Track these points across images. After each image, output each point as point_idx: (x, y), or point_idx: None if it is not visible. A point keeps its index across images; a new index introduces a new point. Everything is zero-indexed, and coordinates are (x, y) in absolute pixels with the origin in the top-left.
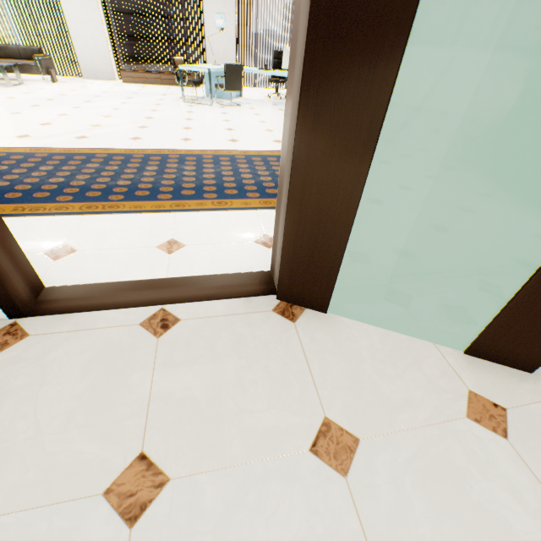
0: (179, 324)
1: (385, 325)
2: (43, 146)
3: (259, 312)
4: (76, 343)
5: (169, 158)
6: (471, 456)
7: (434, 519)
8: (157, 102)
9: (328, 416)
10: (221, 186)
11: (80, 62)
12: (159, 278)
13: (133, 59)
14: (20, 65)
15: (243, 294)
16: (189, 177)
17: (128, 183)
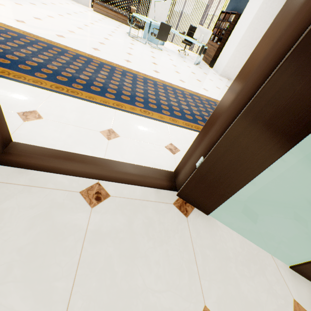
0: (109, 199)
1: (242, 233)
2: (33, 33)
3: (164, 203)
4: (27, 197)
5: (116, 70)
6: None
7: None
8: (113, 30)
9: (207, 305)
10: (146, 100)
11: None
12: (99, 157)
13: None
14: None
15: (154, 185)
16: (127, 87)
17: (87, 78)
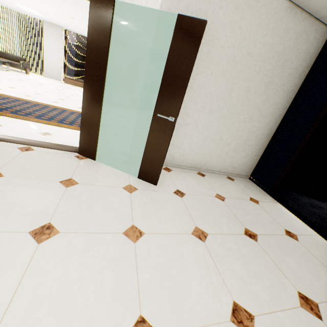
0: (33, 151)
1: (115, 167)
2: (6, 94)
3: (68, 155)
4: None
5: (66, 111)
6: (114, 193)
7: (88, 199)
8: (77, 93)
9: (72, 178)
10: None
11: (45, 69)
12: (34, 140)
13: (80, 76)
14: (11, 63)
15: (66, 150)
16: (71, 118)
17: (41, 114)
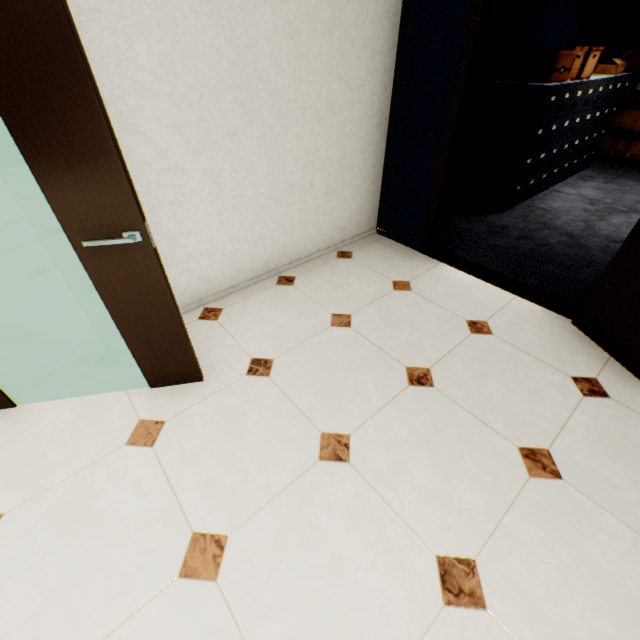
0: None
1: (82, 393)
2: None
3: None
4: None
5: None
6: (113, 476)
7: (52, 544)
8: None
9: None
10: None
11: None
12: None
13: None
14: None
15: None
16: None
17: None
